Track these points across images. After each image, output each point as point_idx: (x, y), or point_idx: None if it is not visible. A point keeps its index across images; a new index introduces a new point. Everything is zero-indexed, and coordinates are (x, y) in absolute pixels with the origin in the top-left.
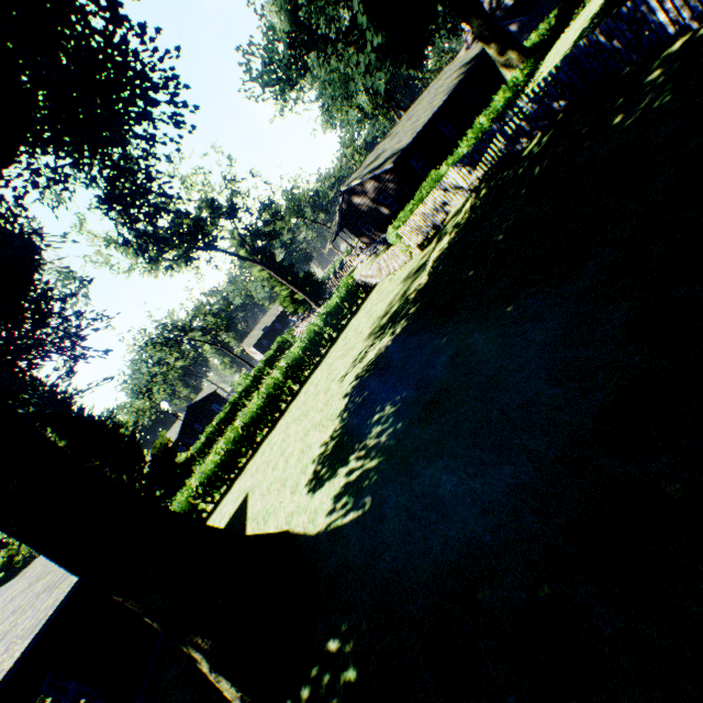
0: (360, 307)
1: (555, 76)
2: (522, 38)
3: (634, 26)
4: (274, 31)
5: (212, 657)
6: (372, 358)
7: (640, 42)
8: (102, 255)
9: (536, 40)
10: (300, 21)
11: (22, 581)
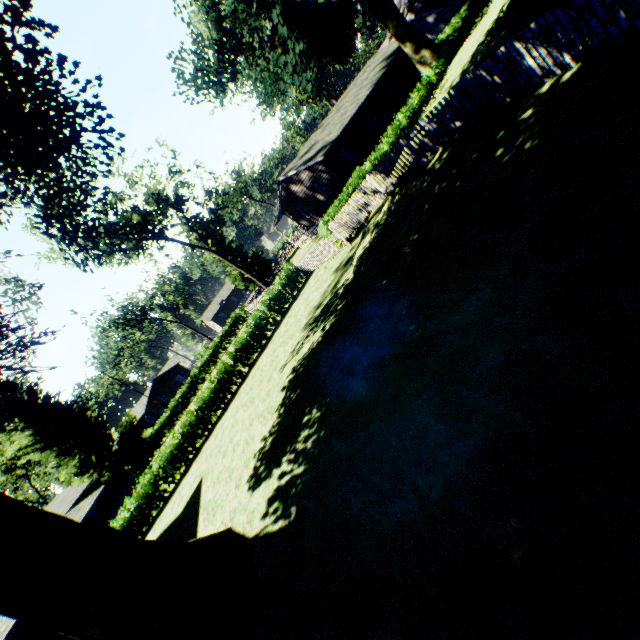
0: (301, 291)
1: (449, 101)
2: (438, 29)
3: (509, 67)
4: (202, 38)
5: None
6: (306, 352)
7: (519, 74)
8: (55, 252)
9: (450, 32)
10: (227, 28)
11: None
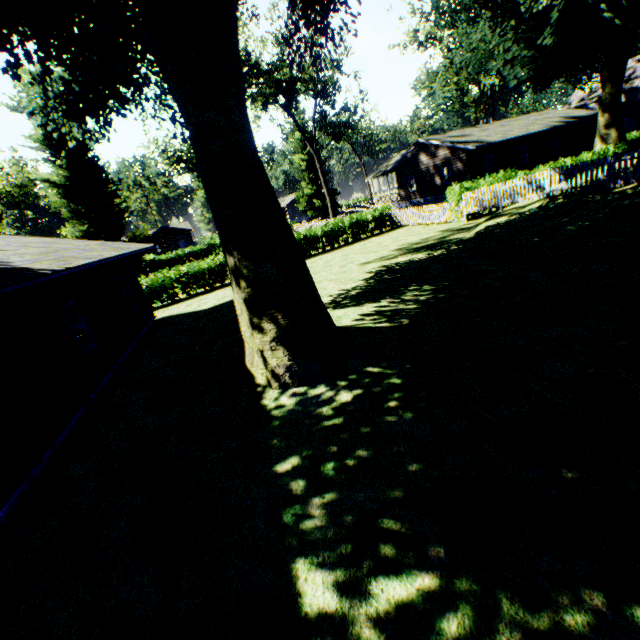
0: (383, 233)
1: None
2: None
3: None
4: None
5: (283, 331)
6: (404, 261)
7: None
8: None
9: None
10: None
11: (31, 239)
